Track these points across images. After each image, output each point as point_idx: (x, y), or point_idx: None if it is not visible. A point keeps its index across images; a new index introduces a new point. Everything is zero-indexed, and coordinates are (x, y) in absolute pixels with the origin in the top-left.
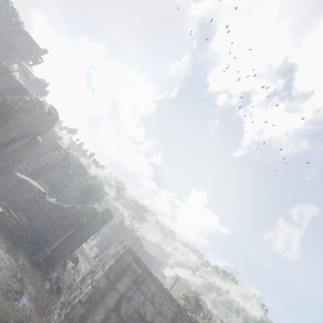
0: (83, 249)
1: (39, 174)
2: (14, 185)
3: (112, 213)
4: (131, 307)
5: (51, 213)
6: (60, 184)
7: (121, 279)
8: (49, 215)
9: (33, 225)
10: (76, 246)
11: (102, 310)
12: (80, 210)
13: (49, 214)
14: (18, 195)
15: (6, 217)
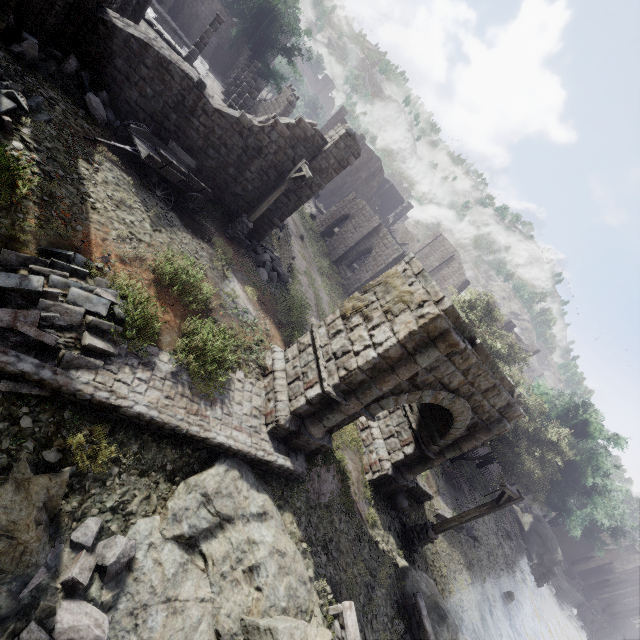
0: None
1: None
2: (126, 61)
3: (358, 145)
4: (432, 377)
5: (230, 139)
6: (192, 1)
7: (426, 351)
8: (226, 144)
9: (203, 165)
10: (291, 209)
11: (393, 383)
12: (287, 133)
13: (226, 141)
14: (147, 92)
15: (160, 167)
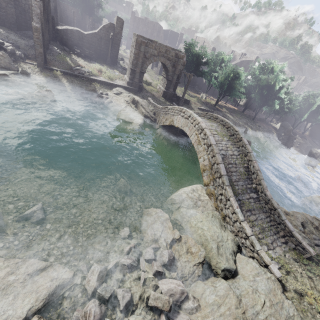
0: (120, 54)
1: (56, 18)
2: (65, 35)
3: (121, 19)
4: (149, 54)
5: (93, 40)
6: (63, 12)
7: (141, 47)
8: (93, 42)
9: (92, 51)
10: (118, 50)
11: (140, 59)
12: (104, 29)
13: (93, 41)
14: (72, 40)
15: (83, 52)
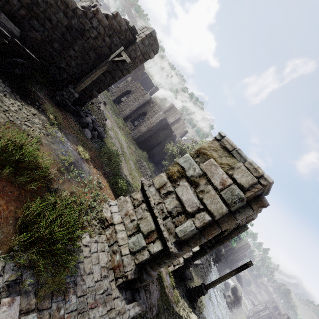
0: None
1: None
2: None
3: (157, 44)
4: None
5: (54, 15)
6: None
7: (244, 211)
8: (50, 19)
9: (26, 35)
10: (106, 85)
11: (217, 233)
12: (106, 22)
13: (50, 17)
14: None
15: None
